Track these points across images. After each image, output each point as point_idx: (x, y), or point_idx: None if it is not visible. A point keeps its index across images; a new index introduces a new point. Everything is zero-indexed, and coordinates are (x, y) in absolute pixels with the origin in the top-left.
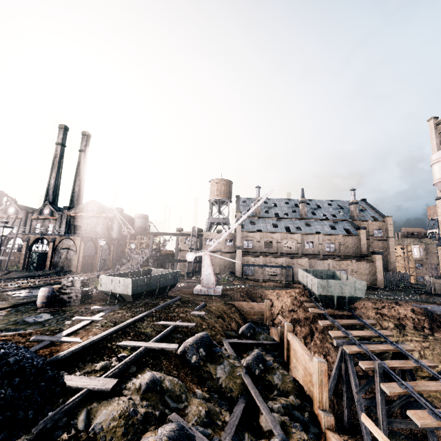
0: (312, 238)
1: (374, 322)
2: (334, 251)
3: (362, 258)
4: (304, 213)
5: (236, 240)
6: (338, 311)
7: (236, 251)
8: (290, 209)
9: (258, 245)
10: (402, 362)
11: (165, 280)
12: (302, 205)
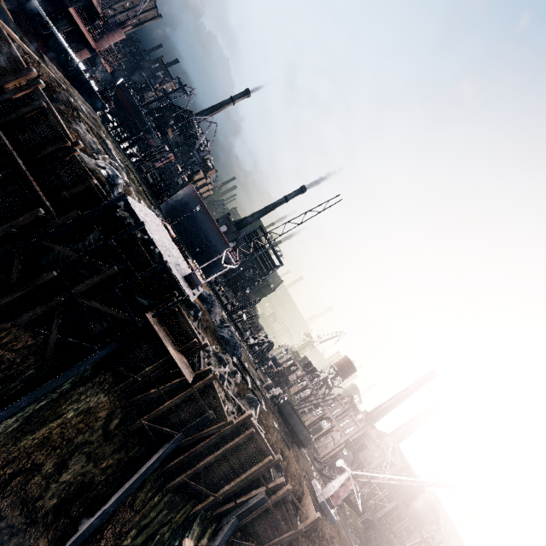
0: None
1: None
2: None
3: None
4: None
5: None
6: None
7: None
8: None
9: None
10: None
11: (299, 429)
12: None
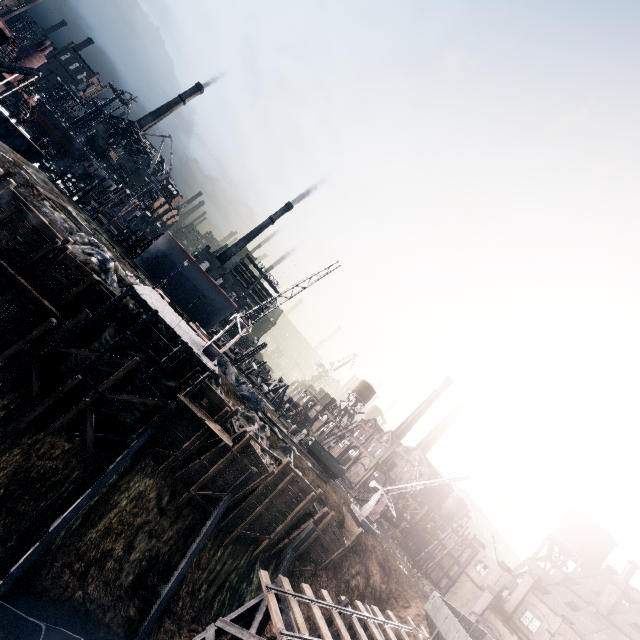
0: None
1: None
2: None
3: None
4: None
5: (513, 593)
6: None
7: (485, 591)
8: None
9: (546, 638)
10: (364, 635)
11: (332, 464)
12: None
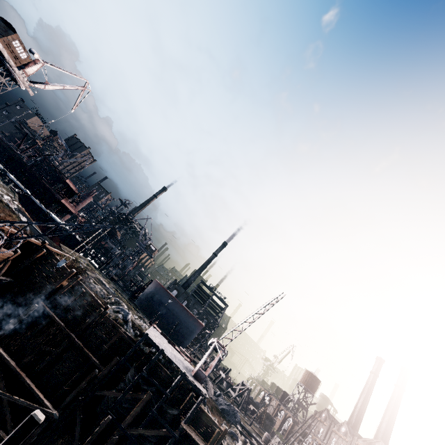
0: None
1: None
2: None
3: None
4: None
5: None
6: None
7: None
8: None
9: None
10: None
11: None
12: None
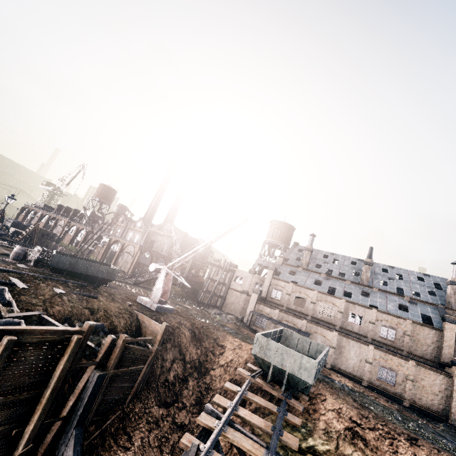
0: (361, 311)
1: (297, 422)
2: (393, 341)
3: (441, 367)
4: (366, 278)
5: (264, 285)
6: (270, 387)
7: (252, 294)
8: (352, 270)
9: (287, 299)
10: None
11: (95, 270)
12: (365, 268)
